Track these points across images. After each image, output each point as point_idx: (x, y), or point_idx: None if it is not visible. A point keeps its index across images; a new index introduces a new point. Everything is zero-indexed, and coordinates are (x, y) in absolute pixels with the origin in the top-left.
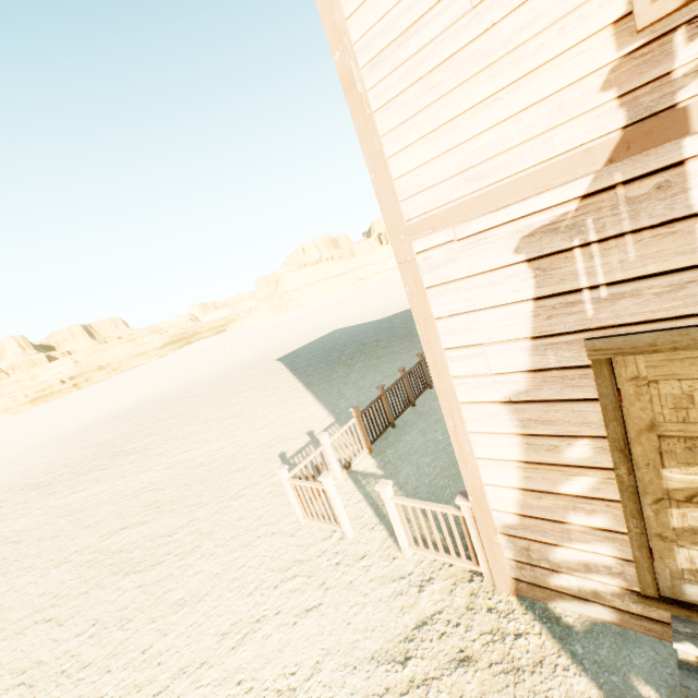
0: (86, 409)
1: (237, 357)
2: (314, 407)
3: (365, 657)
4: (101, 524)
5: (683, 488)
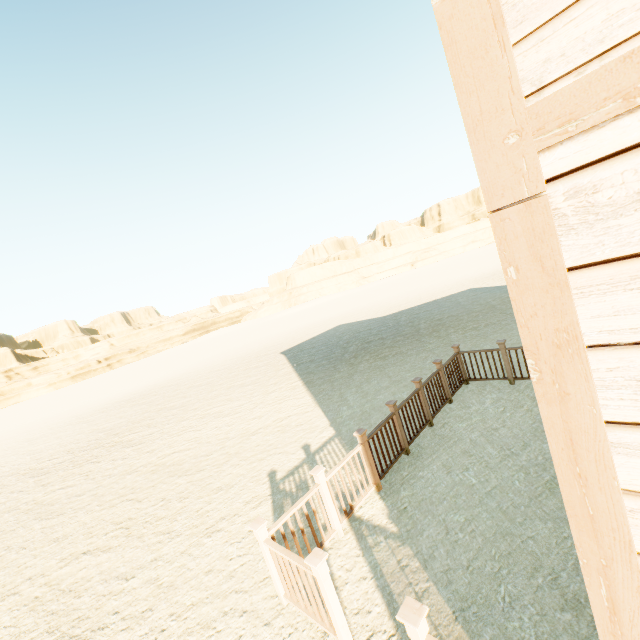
0: (110, 390)
1: (245, 347)
2: (313, 412)
3: None
4: (68, 539)
5: None
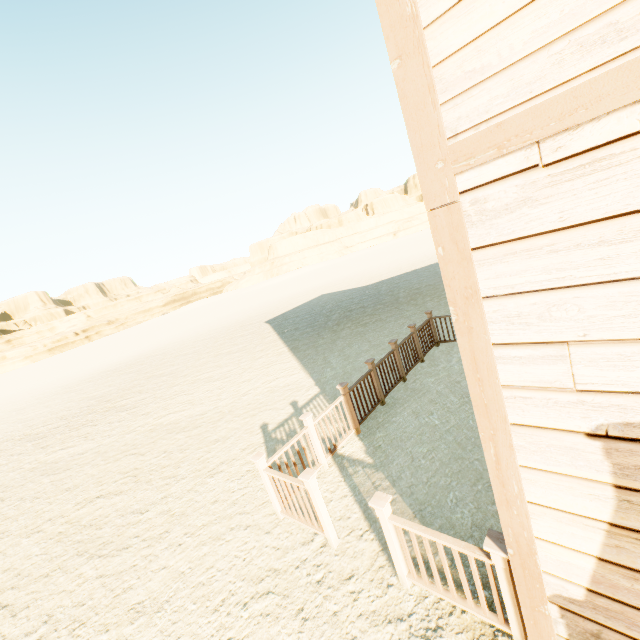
0: (92, 361)
1: (229, 317)
2: (299, 374)
3: None
4: (80, 488)
5: None
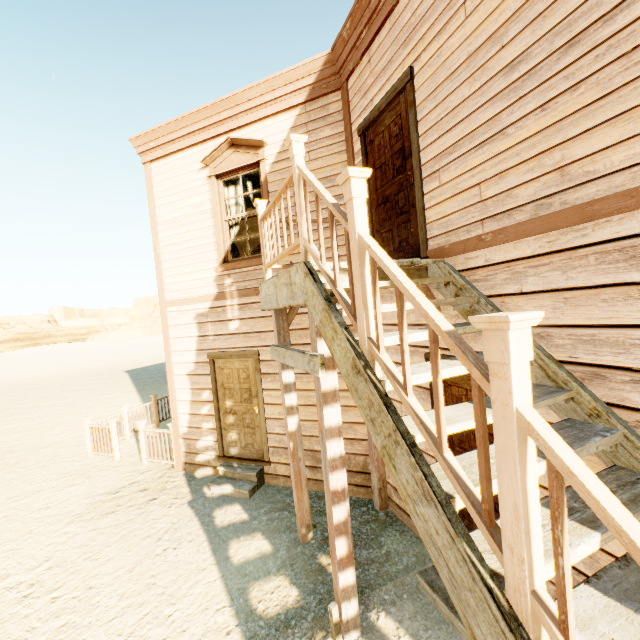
0: None
1: (87, 364)
2: (136, 403)
3: (97, 494)
4: None
5: (229, 407)
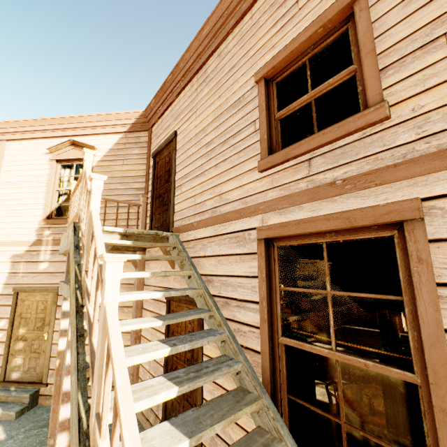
0: None
1: None
2: None
3: None
4: None
5: (21, 334)
